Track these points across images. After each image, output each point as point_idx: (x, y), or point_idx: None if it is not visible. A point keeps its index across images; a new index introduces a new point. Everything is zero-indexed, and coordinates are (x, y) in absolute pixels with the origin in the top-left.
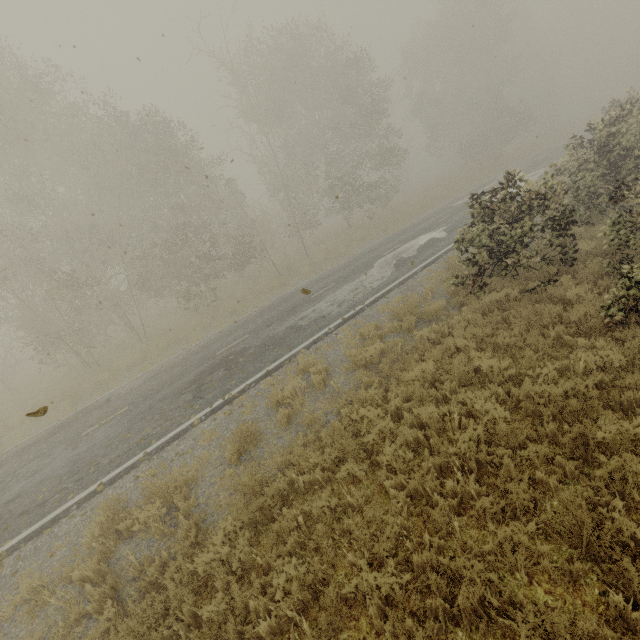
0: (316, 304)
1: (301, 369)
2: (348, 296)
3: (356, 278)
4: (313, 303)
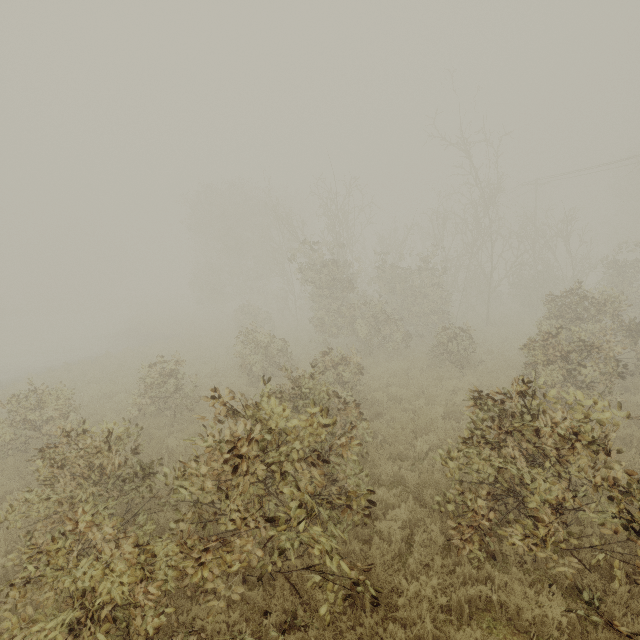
0: None
1: None
2: None
3: None
4: None
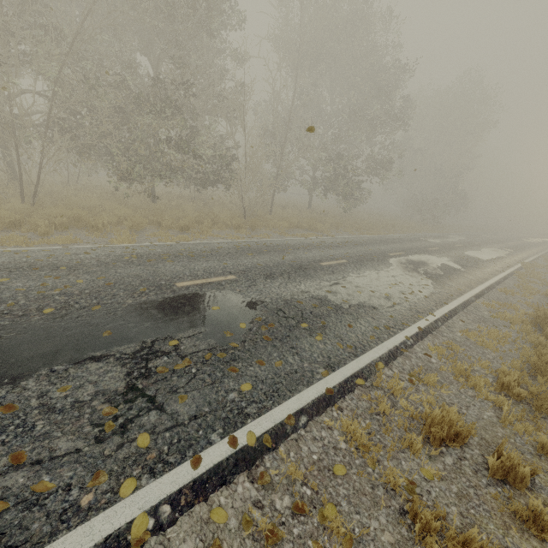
0: (341, 278)
1: (442, 435)
2: (391, 289)
3: (379, 268)
4: (333, 274)
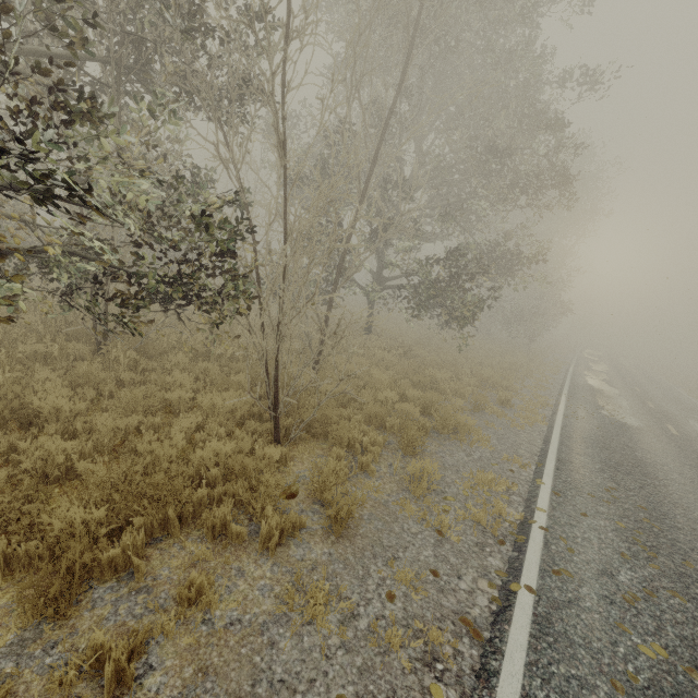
0: None
1: None
2: None
3: None
4: None
